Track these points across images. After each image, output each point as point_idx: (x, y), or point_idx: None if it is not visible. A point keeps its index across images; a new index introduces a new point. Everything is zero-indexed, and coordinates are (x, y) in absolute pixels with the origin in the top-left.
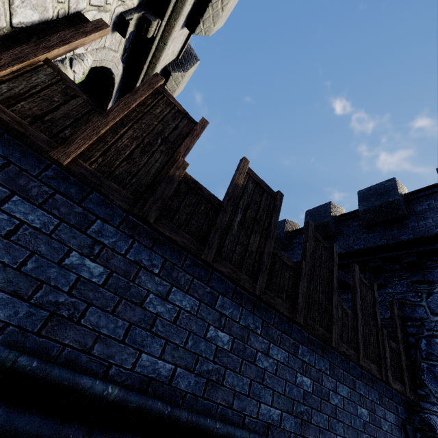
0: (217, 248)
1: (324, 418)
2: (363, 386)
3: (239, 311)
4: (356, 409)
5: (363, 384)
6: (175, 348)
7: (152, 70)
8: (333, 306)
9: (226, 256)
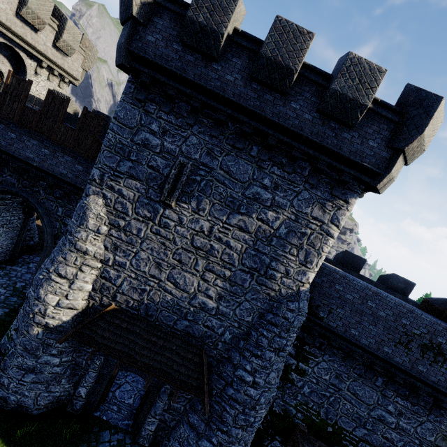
0: (1, 110)
1: (54, 163)
2: (84, 160)
3: (19, 129)
4: (74, 165)
5: (83, 159)
6: (0, 136)
7: (5, 25)
8: (56, 126)
9: (5, 112)
